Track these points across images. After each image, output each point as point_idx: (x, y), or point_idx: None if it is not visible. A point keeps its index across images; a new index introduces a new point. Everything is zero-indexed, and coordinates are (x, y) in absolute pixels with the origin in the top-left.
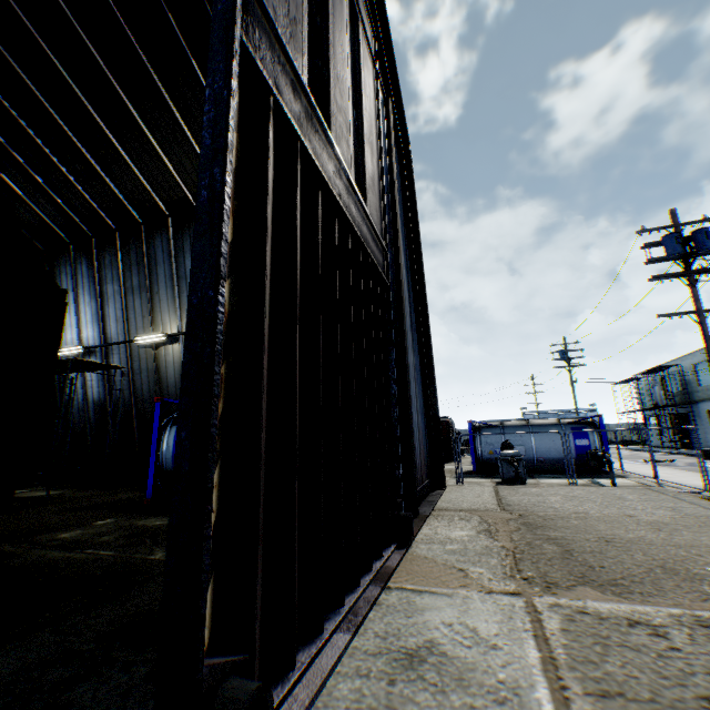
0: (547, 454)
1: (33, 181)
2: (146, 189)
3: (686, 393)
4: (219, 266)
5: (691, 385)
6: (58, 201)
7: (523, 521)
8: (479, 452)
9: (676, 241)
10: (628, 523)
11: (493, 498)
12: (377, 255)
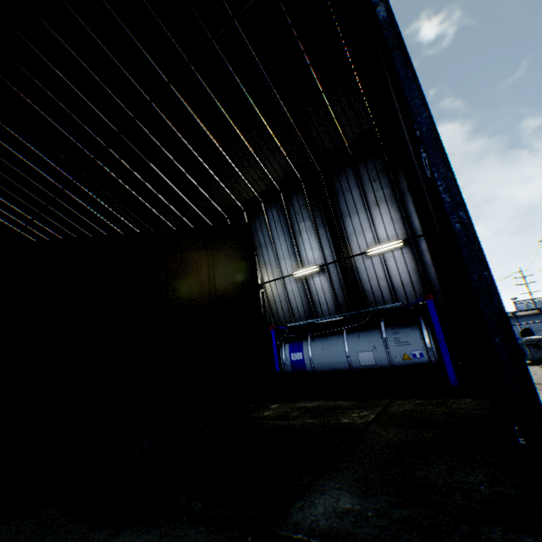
0: None
1: (167, 208)
2: (230, 197)
3: None
4: (485, 260)
5: None
6: (180, 216)
7: None
8: None
9: None
10: None
11: None
12: None
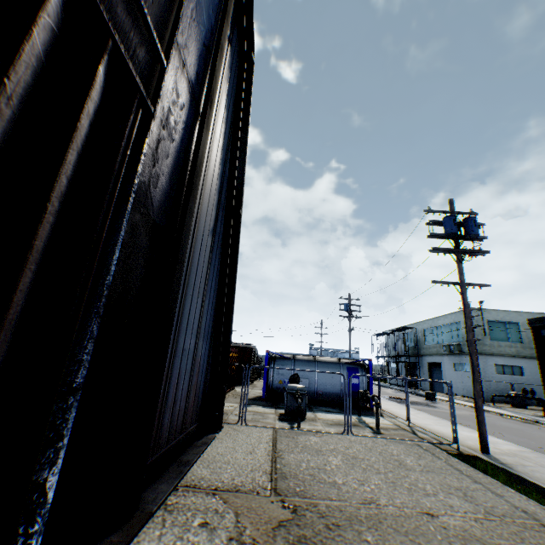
0: (326, 388)
1: None
2: None
3: (417, 348)
4: None
5: (421, 343)
6: None
7: (297, 535)
8: (271, 380)
9: (454, 222)
10: (439, 539)
11: (267, 456)
12: (126, 26)
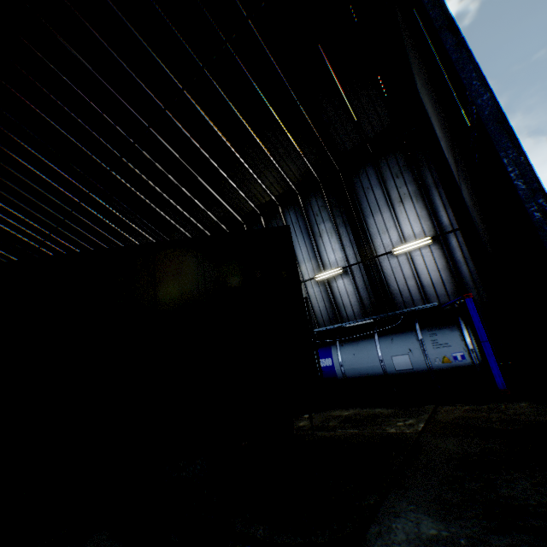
0: None
1: (182, 216)
2: (246, 201)
3: None
4: None
5: None
6: (195, 223)
7: None
8: None
9: None
10: None
11: None
12: None
